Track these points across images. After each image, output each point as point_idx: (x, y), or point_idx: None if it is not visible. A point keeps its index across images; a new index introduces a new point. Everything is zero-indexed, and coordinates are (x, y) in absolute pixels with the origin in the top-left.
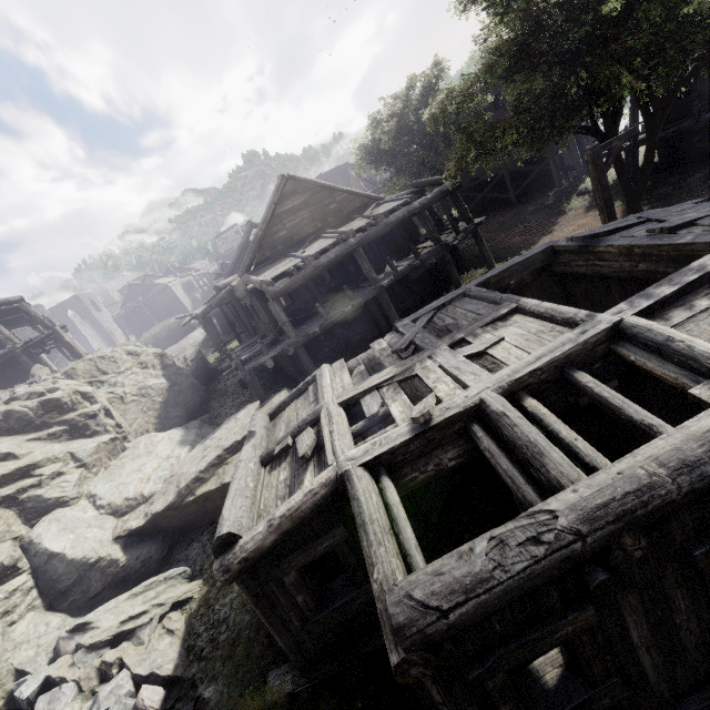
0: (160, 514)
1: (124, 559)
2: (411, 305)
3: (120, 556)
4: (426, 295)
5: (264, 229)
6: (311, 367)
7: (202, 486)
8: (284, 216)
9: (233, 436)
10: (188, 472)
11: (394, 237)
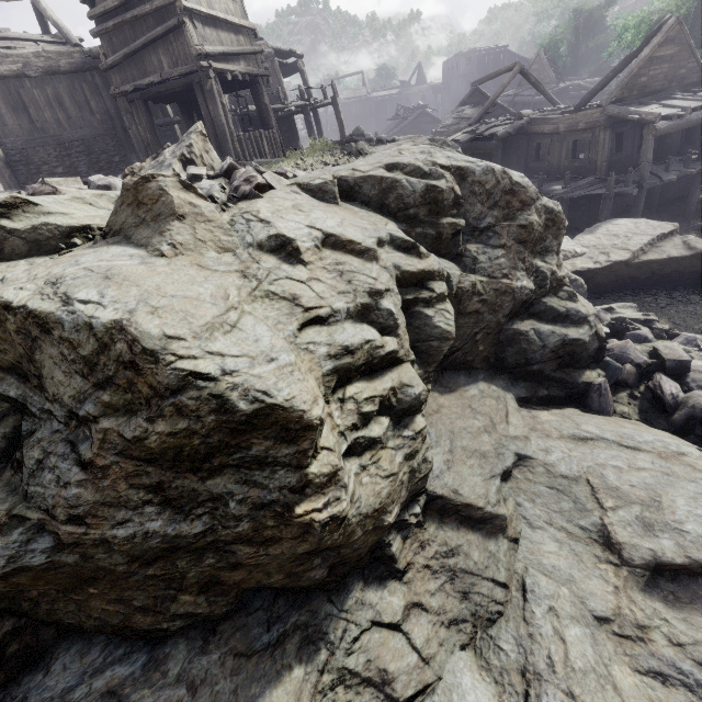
0: (617, 263)
1: (585, 287)
2: (670, 198)
3: (584, 283)
4: (681, 195)
5: (640, 67)
6: (641, 211)
7: (643, 256)
8: (654, 62)
9: (653, 230)
10: (626, 243)
11: (694, 127)
